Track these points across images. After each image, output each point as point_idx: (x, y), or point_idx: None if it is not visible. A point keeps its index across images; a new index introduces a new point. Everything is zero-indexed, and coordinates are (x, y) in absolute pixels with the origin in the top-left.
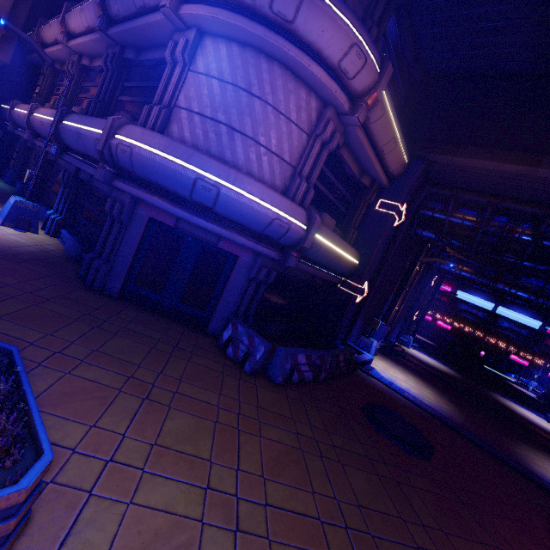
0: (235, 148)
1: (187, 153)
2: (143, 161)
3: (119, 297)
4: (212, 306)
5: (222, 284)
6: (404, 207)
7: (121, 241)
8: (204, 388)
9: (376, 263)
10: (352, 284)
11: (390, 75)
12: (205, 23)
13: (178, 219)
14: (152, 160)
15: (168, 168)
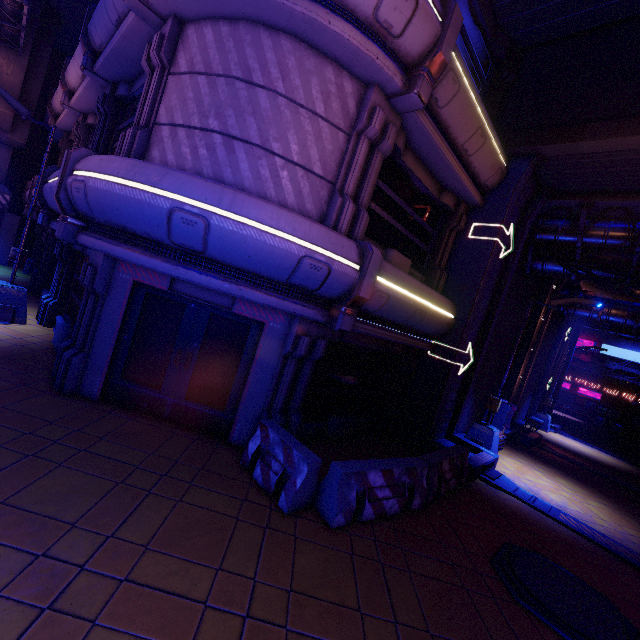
0: (238, 163)
1: (158, 174)
2: (99, 196)
3: (101, 400)
4: (234, 401)
5: (245, 368)
6: (511, 230)
7: (98, 319)
8: (188, 560)
9: (481, 315)
10: (449, 349)
11: (459, 25)
12: (180, 2)
13: (173, 279)
14: (110, 192)
15: (131, 199)
